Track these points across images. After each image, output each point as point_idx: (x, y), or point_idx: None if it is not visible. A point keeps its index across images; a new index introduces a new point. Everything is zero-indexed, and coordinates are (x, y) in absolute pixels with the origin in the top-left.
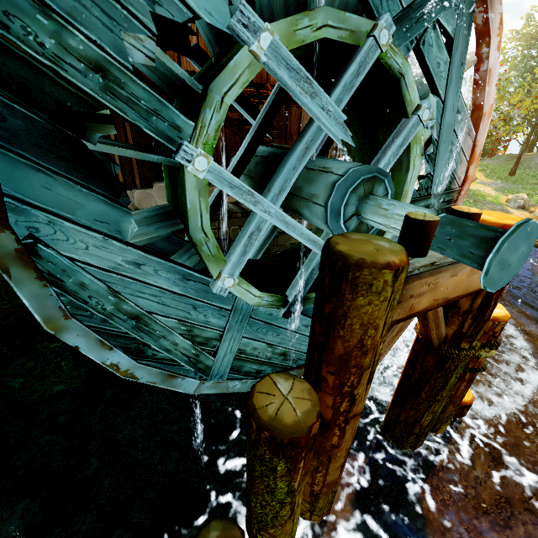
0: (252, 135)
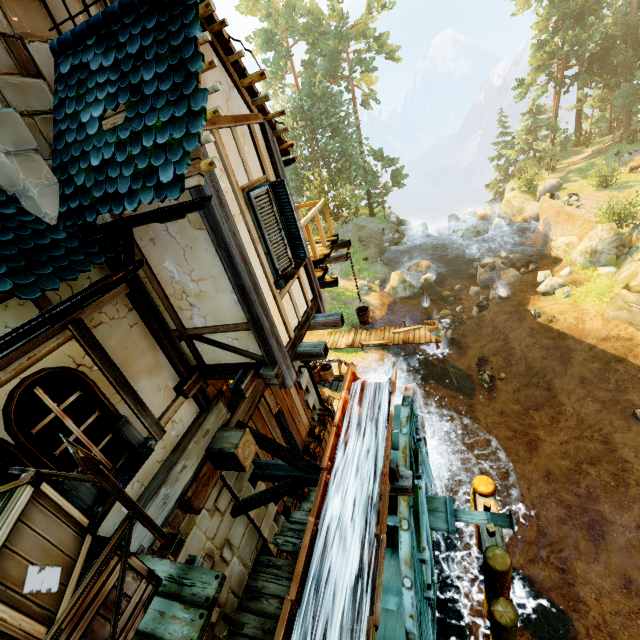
0: None
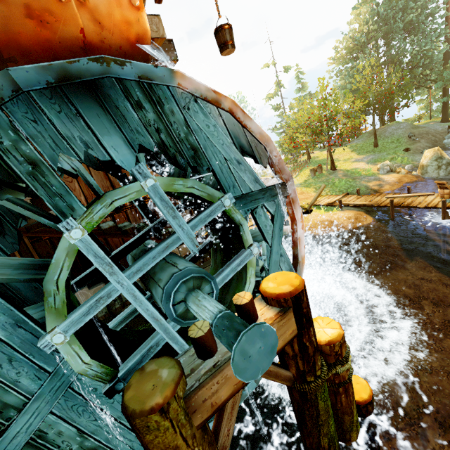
0: (123, 247)
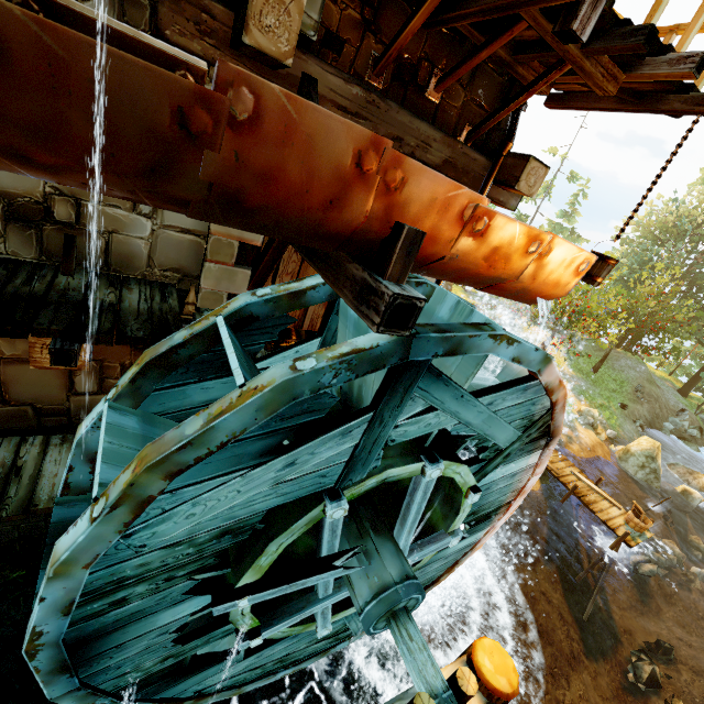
0: None
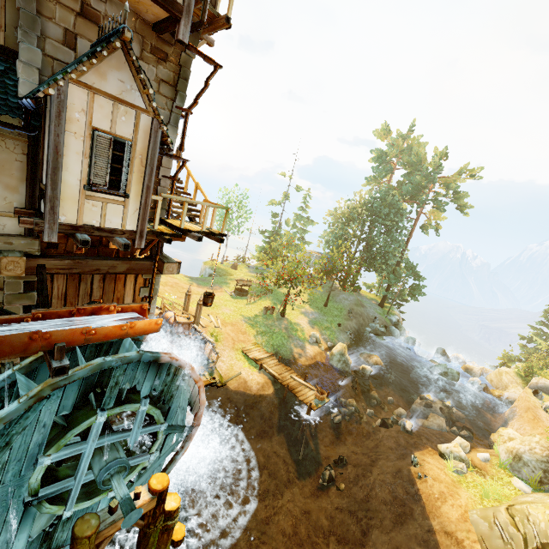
0: None
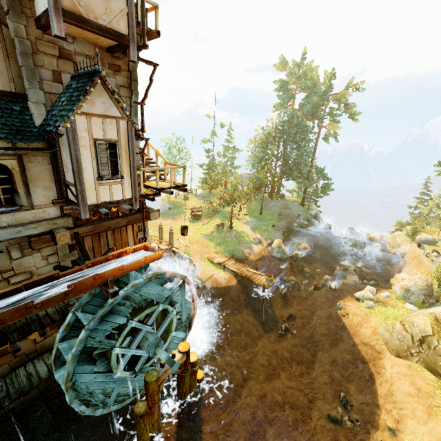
0: None
